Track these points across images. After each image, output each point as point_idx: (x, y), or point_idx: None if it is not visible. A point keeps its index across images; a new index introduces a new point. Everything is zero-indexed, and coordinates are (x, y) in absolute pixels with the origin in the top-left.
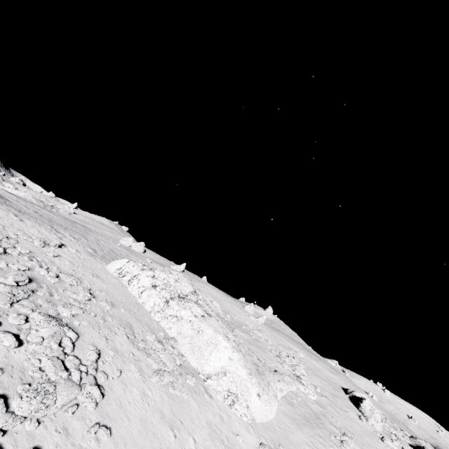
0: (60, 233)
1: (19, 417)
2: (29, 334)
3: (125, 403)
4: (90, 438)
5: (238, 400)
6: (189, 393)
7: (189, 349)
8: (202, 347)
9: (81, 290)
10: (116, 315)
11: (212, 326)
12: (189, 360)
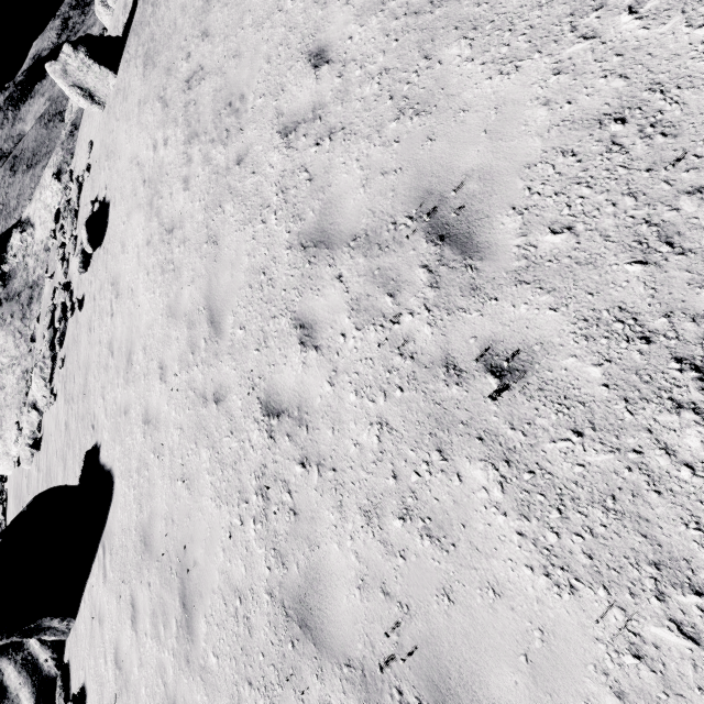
0: None
1: None
2: None
3: None
4: None
5: None
6: None
7: None
8: None
9: None
10: None
11: None
12: None
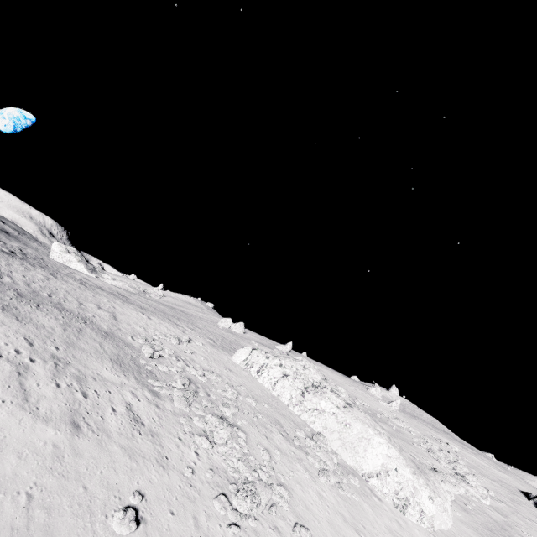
0: (180, 326)
1: (243, 514)
2: (213, 436)
3: (309, 504)
4: (297, 536)
5: (410, 504)
6: (358, 495)
7: (341, 446)
8: (354, 443)
9: (228, 387)
10: (263, 411)
11: (359, 418)
12: (343, 458)
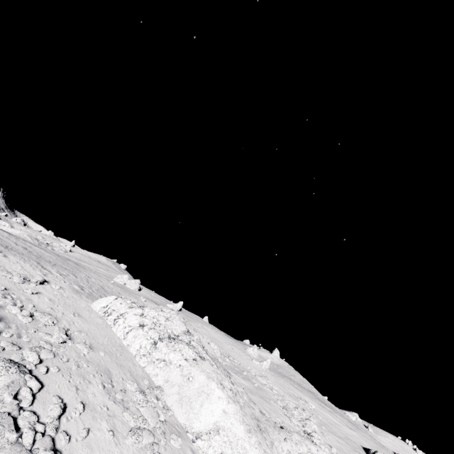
0: (46, 270)
1: None
2: None
3: None
4: None
5: None
6: None
7: (177, 401)
8: (192, 398)
9: (56, 331)
10: (94, 360)
11: (205, 371)
12: (176, 414)
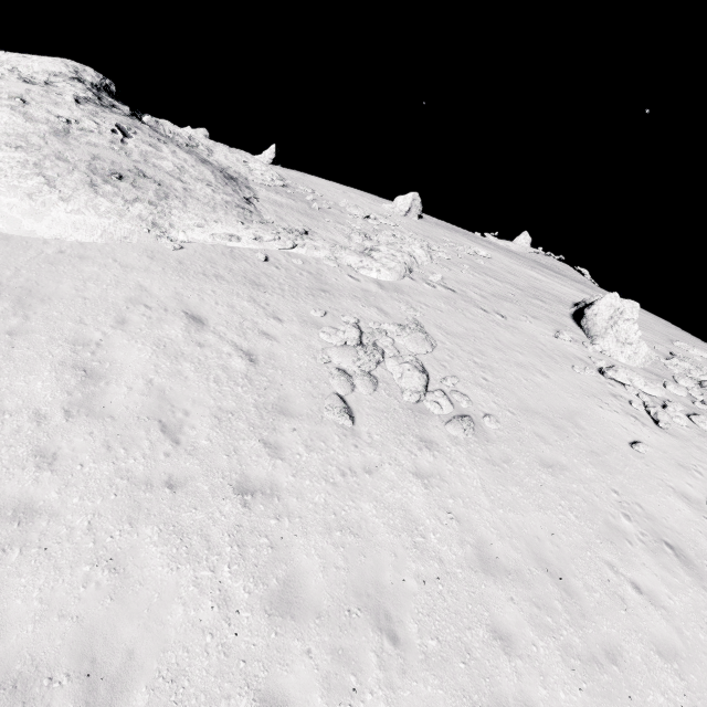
0: None
1: None
2: None
3: None
4: None
5: None
6: None
7: None
8: None
9: None
10: None
11: None
12: None
